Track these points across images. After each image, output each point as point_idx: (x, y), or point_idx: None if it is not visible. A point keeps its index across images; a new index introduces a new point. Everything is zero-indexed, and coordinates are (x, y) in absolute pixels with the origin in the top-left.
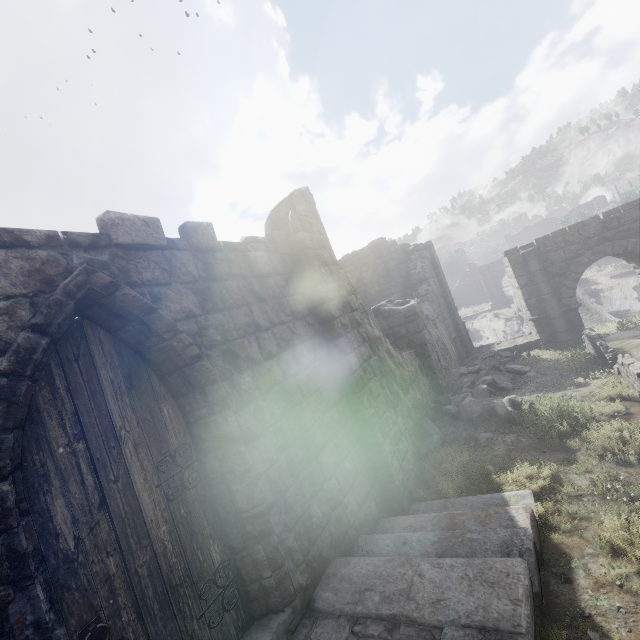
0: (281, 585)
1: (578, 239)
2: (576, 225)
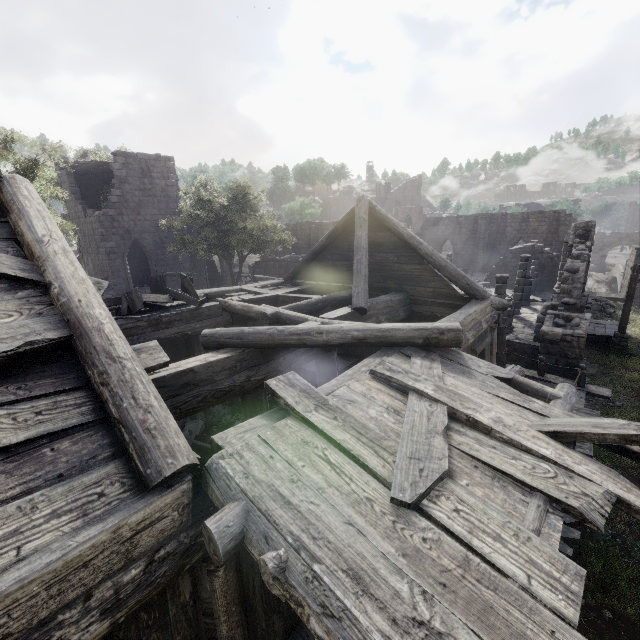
0: None
1: None
2: None
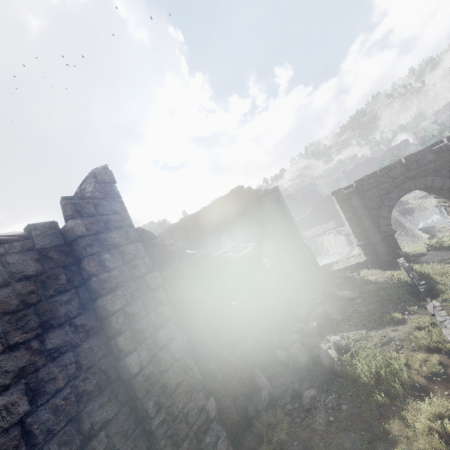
0: None
1: (387, 179)
2: (385, 168)
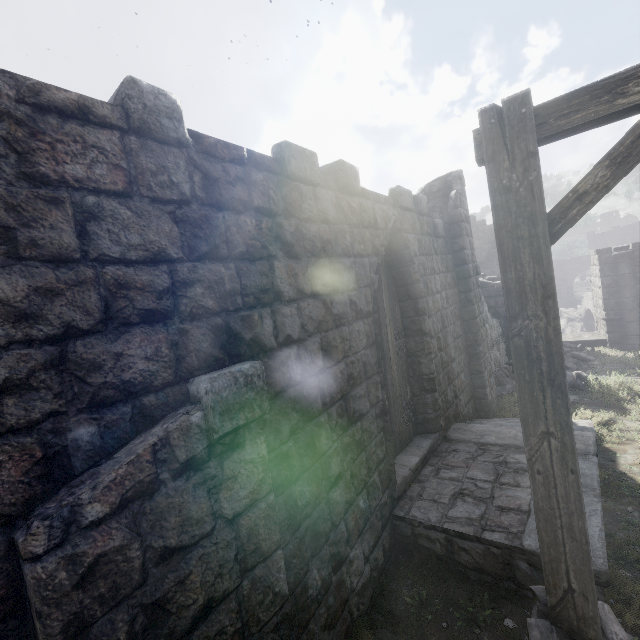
0: (435, 420)
1: None
2: None
